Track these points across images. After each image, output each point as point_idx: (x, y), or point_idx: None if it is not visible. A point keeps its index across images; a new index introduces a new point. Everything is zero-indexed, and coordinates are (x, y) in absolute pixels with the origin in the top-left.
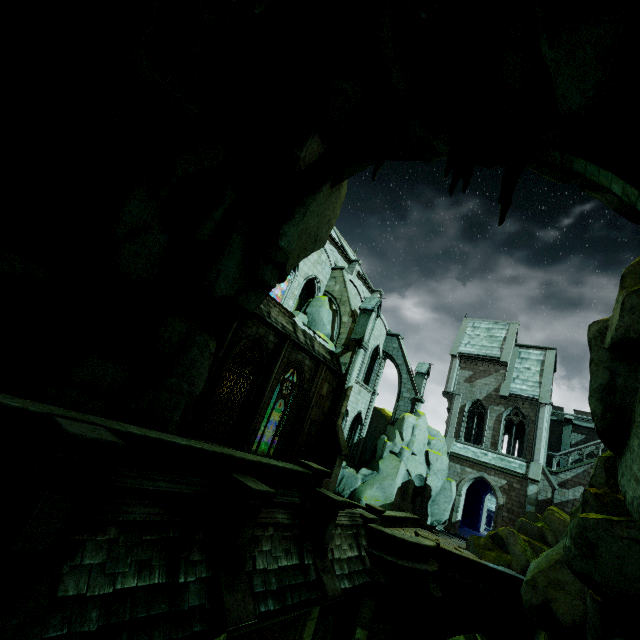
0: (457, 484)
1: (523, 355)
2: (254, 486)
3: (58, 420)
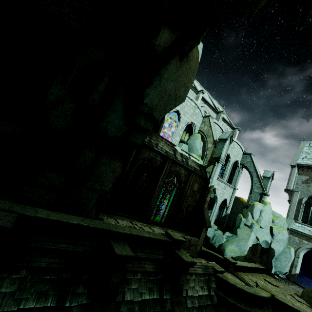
0: (296, 250)
1: None
2: (119, 251)
3: None
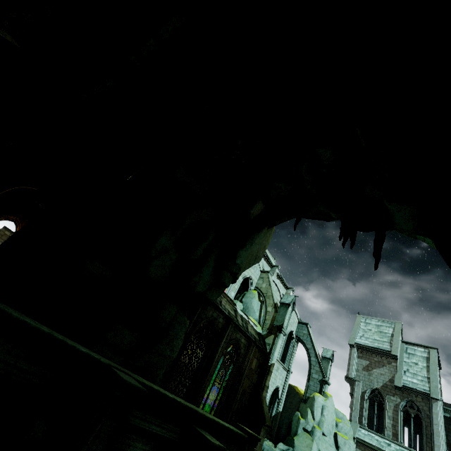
0: None
1: (409, 351)
2: (211, 439)
3: (114, 369)
